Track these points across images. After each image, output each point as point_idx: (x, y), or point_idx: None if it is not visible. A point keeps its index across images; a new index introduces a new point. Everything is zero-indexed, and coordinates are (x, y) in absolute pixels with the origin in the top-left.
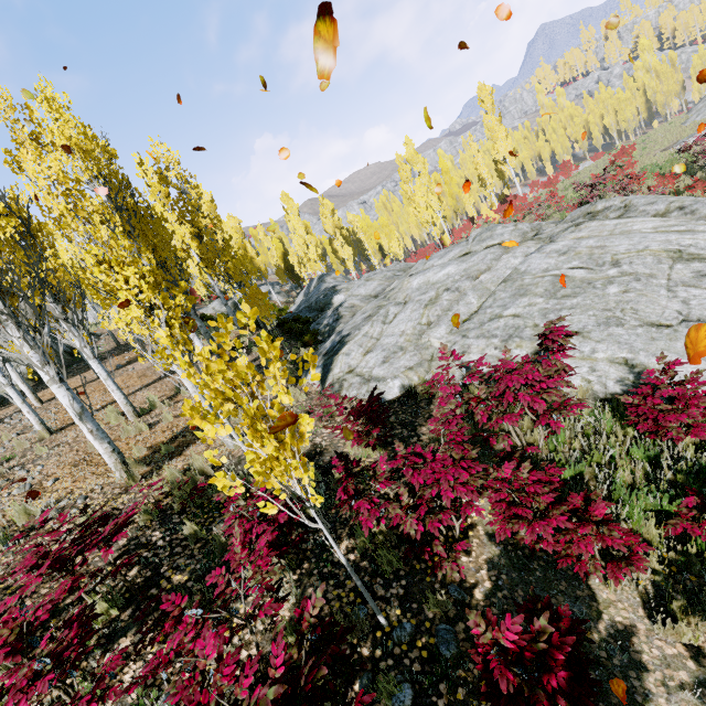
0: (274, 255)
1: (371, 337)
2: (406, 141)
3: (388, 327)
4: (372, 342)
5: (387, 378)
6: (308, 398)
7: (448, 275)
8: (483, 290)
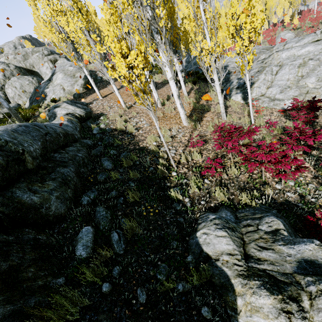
0: None
1: (267, 80)
2: None
3: (277, 76)
4: (269, 83)
5: (284, 100)
6: (241, 106)
7: (309, 51)
8: None
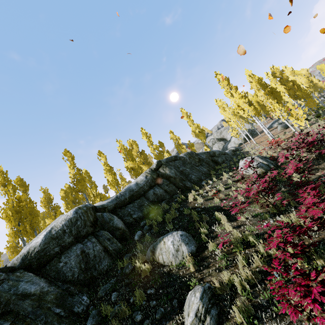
0: None
1: None
2: None
3: None
4: None
5: None
6: None
7: None
8: None
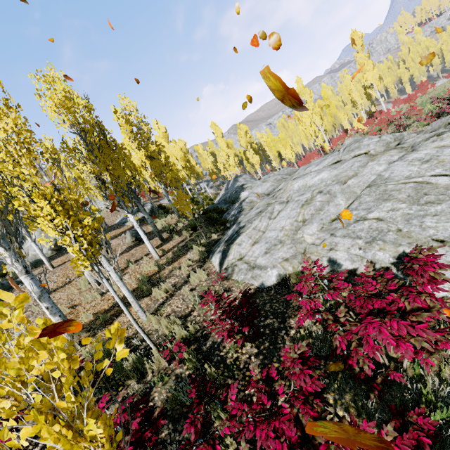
0: (208, 163)
1: (258, 230)
2: (297, 79)
3: (272, 222)
4: (259, 234)
5: (267, 267)
6: (208, 279)
7: (321, 179)
8: (350, 193)
